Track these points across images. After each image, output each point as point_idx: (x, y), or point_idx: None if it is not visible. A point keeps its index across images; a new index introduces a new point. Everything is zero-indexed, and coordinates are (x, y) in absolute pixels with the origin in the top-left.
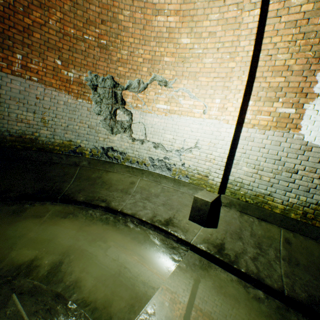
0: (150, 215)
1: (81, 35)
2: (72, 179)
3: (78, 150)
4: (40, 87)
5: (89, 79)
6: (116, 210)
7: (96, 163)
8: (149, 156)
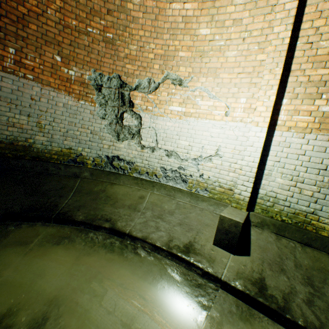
0: (165, 239)
1: (84, 27)
2: (70, 193)
3: (79, 159)
4: (36, 86)
5: (93, 78)
6: (123, 232)
7: (100, 174)
8: (160, 166)
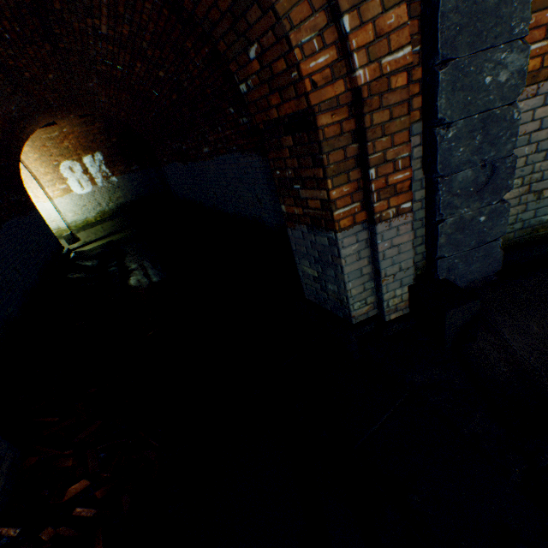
0: None
1: None
2: None
3: None
4: None
5: None
6: None
7: None
8: None
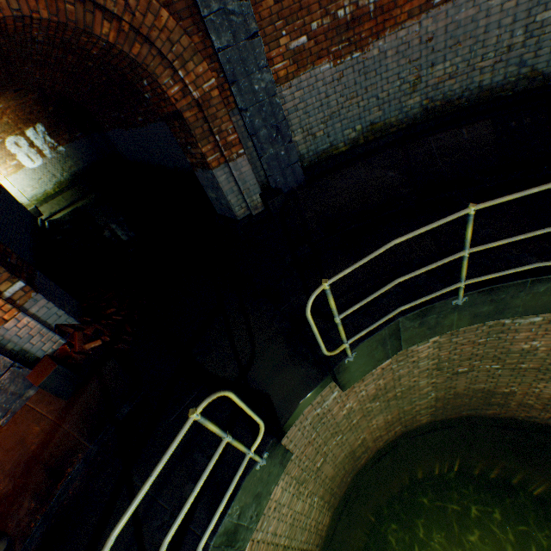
0: None
1: None
2: None
3: None
4: None
5: None
6: None
7: None
8: None
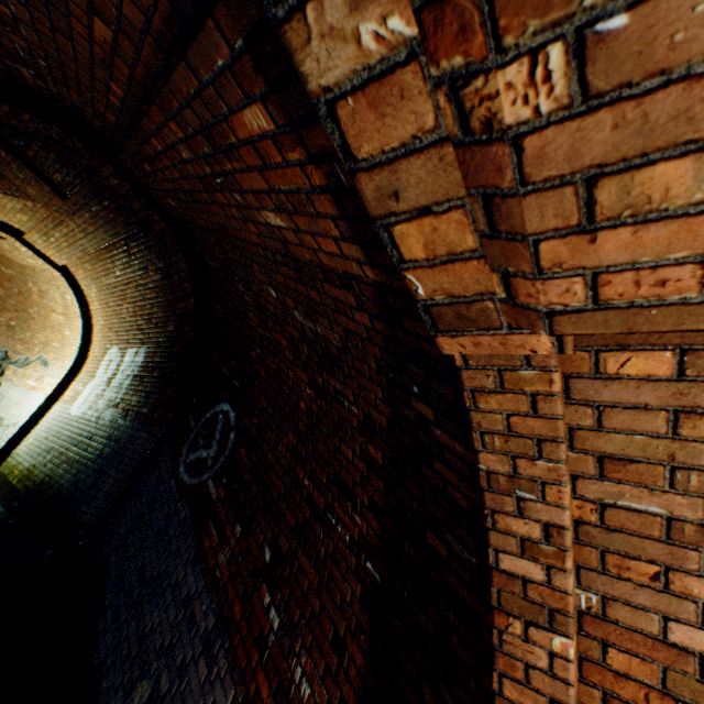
0: None
1: None
2: None
3: None
4: None
5: None
6: None
7: None
8: None
